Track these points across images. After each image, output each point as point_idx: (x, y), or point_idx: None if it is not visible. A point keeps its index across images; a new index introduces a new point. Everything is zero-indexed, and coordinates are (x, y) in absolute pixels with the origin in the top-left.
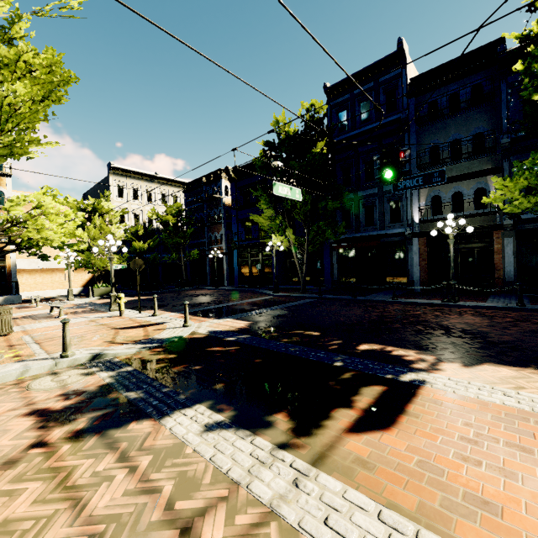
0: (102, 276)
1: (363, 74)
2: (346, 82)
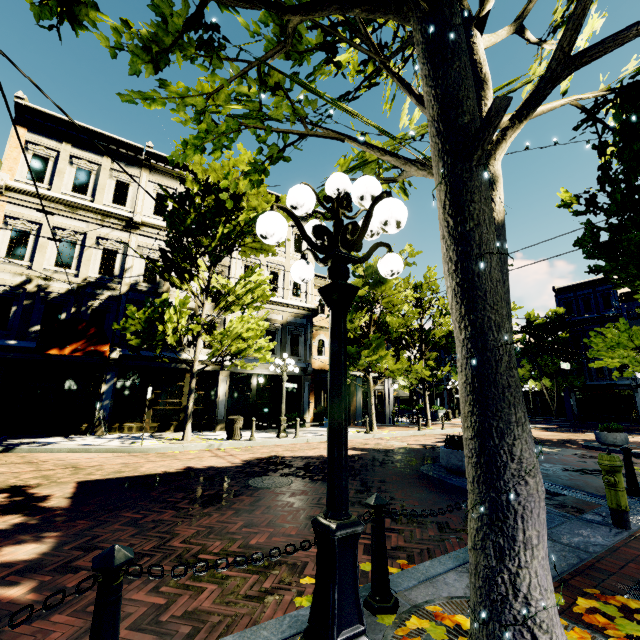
0: (396, 400)
1: (583, 284)
2: (570, 287)
